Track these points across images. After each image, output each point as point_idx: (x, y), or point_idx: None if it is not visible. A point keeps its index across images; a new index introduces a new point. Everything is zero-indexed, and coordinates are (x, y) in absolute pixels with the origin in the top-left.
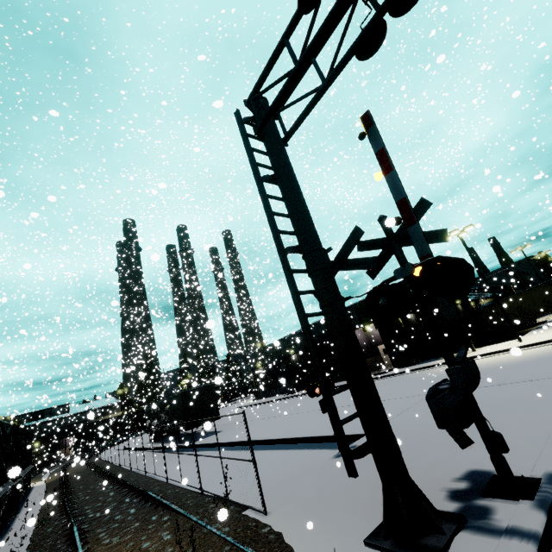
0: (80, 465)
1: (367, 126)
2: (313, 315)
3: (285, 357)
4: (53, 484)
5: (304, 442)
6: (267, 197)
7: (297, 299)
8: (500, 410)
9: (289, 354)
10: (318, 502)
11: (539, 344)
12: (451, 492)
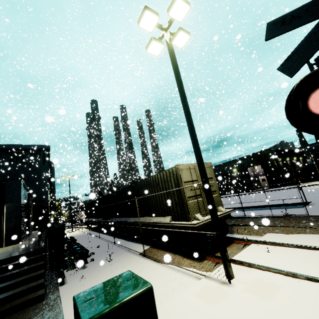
0: None
1: None
2: None
3: None
4: None
5: (268, 207)
6: None
7: None
8: None
9: None
10: None
11: None
12: None
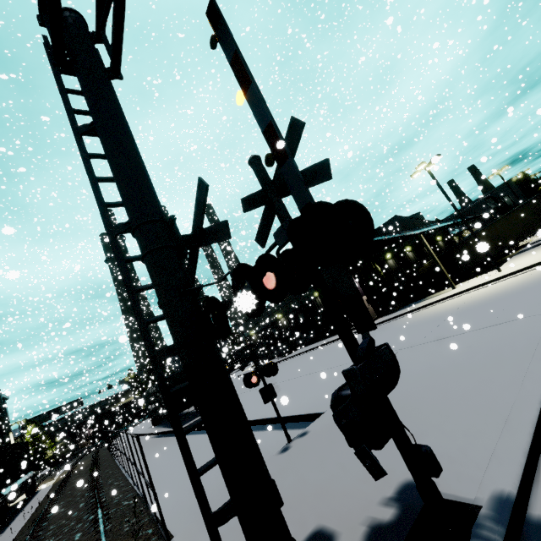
0: (89, 458)
1: (215, 23)
2: (163, 317)
3: (274, 322)
4: (55, 486)
5: (270, 423)
6: (88, 158)
7: (132, 300)
8: (462, 372)
9: (278, 319)
10: (231, 537)
11: (518, 272)
12: (373, 528)
